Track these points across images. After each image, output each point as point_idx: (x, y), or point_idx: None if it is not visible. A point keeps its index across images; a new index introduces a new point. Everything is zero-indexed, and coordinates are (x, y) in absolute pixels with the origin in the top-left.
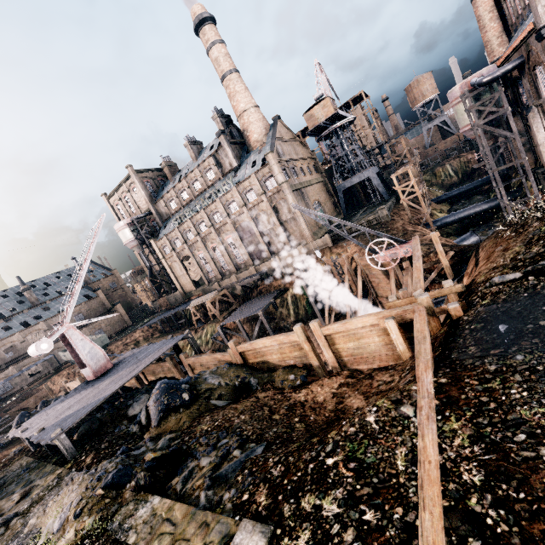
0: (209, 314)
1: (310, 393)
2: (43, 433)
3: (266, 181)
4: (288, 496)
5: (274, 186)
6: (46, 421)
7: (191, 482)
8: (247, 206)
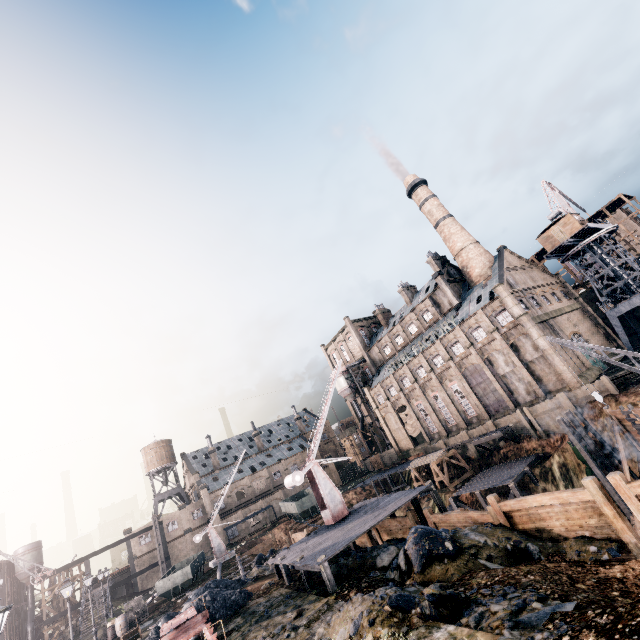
0: (435, 480)
1: (629, 570)
2: (305, 560)
3: (496, 316)
4: (627, 635)
5: (509, 321)
6: (301, 552)
7: (485, 622)
8: (474, 346)
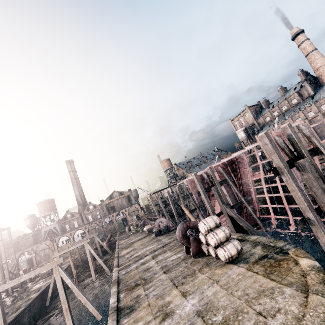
0: None
1: None
2: None
3: None
4: None
5: None
6: None
7: None
8: (320, 112)
